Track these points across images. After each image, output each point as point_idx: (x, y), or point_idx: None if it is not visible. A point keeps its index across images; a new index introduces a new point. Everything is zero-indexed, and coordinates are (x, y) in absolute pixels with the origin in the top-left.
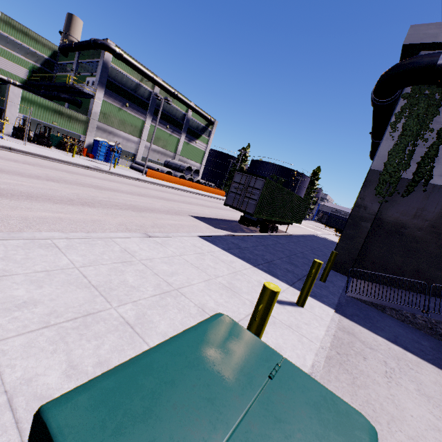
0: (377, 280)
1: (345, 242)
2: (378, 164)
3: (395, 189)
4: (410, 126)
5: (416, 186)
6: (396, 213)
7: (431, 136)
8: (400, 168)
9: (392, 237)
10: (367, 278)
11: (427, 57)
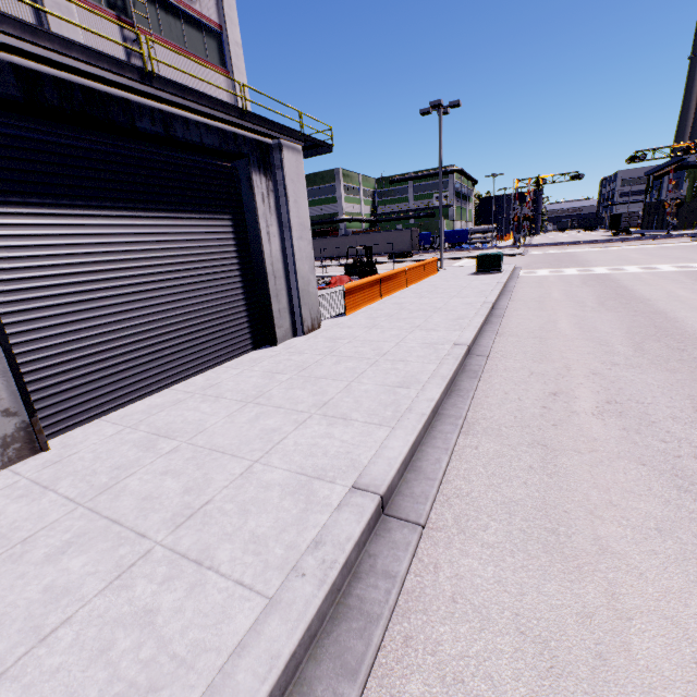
0: (692, 227)
1: (679, 220)
2: (683, 194)
3: (691, 199)
4: (690, 180)
5: (696, 196)
6: (692, 206)
7: (696, 180)
8: (691, 193)
9: (693, 213)
10: (688, 228)
11: (692, 164)
